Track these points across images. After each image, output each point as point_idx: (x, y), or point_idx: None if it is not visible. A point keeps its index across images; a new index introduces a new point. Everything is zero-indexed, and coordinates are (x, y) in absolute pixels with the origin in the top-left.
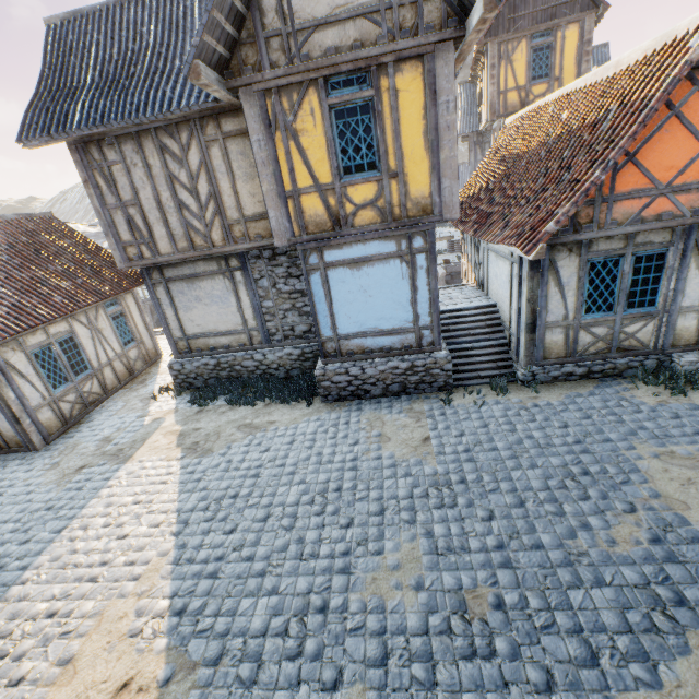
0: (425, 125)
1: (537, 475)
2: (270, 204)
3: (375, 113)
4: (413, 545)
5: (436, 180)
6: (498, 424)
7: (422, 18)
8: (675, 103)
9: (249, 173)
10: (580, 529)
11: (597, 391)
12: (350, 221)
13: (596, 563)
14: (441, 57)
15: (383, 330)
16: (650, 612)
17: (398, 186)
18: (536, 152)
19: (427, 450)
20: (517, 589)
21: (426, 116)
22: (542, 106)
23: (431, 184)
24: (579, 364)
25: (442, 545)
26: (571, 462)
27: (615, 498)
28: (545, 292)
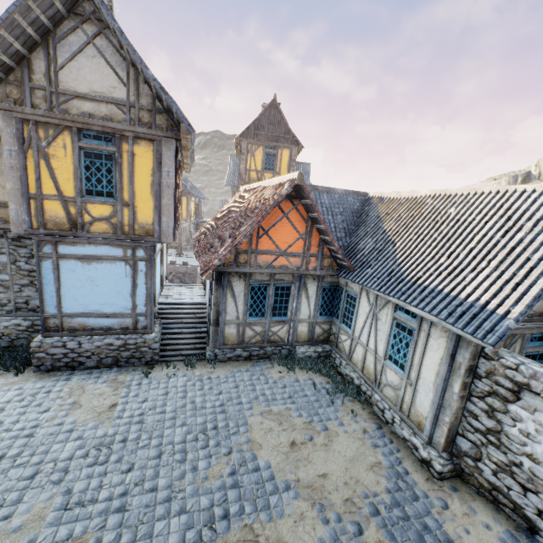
0: (153, 180)
1: (183, 431)
2: (12, 199)
3: (116, 162)
4: (47, 504)
5: (157, 215)
6: (176, 392)
7: (154, 120)
8: (286, 211)
9: (3, 169)
10: (190, 471)
11: (251, 368)
12: (87, 227)
13: (187, 496)
14: (167, 145)
15: (106, 313)
16: (203, 527)
17: (129, 212)
18: (237, 213)
19: (109, 415)
20: (118, 529)
21: (154, 175)
22: (250, 188)
23: (154, 217)
24: (245, 349)
25: (75, 500)
26: (210, 420)
27: (224, 445)
28: (225, 300)
